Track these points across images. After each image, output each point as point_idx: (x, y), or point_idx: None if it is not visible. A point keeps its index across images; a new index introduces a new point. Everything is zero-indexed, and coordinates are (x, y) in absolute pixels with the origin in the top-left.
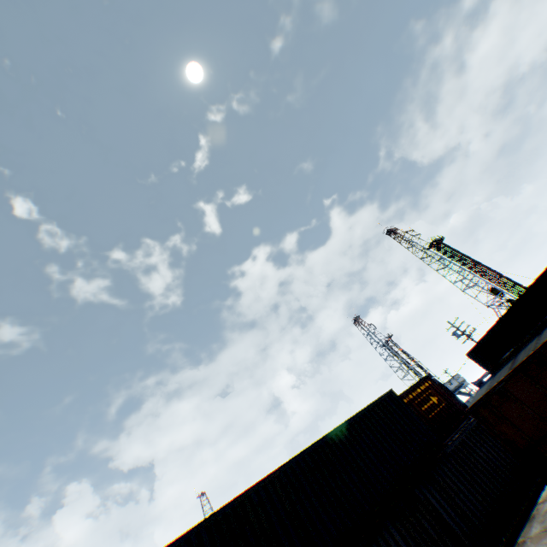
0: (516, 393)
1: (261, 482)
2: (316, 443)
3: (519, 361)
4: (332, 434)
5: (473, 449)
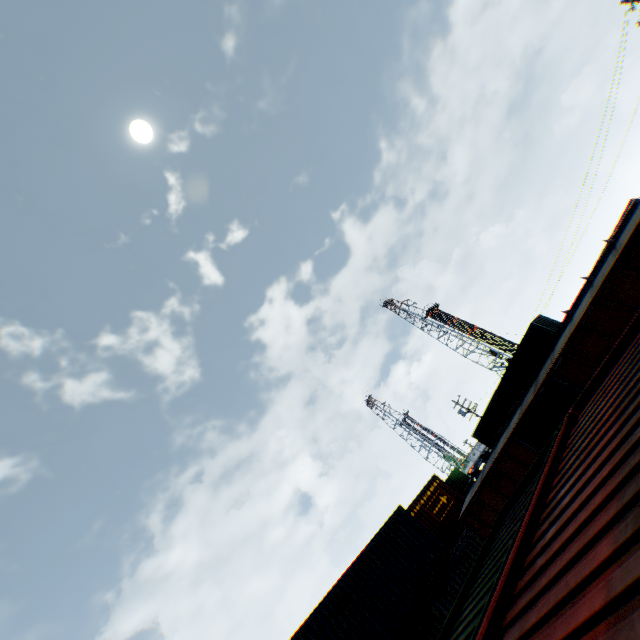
0: (488, 501)
1: None
2: (336, 584)
3: (484, 474)
4: (349, 570)
5: (476, 548)
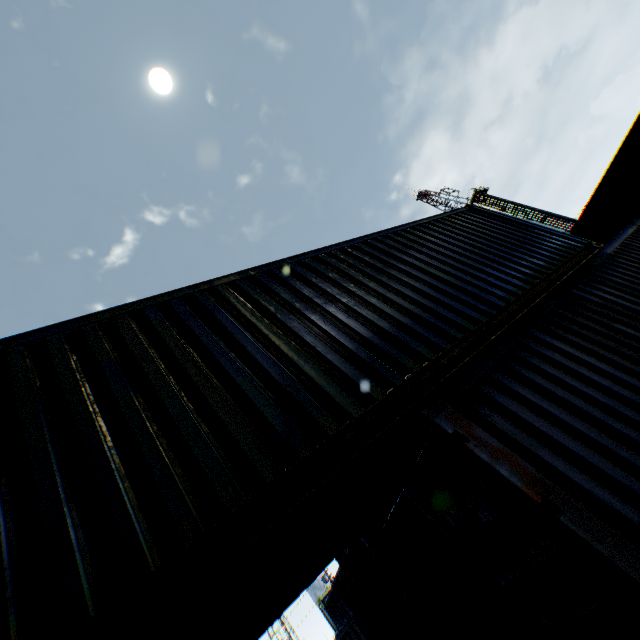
0: None
1: (182, 292)
2: (331, 247)
3: None
4: (365, 239)
5: None
